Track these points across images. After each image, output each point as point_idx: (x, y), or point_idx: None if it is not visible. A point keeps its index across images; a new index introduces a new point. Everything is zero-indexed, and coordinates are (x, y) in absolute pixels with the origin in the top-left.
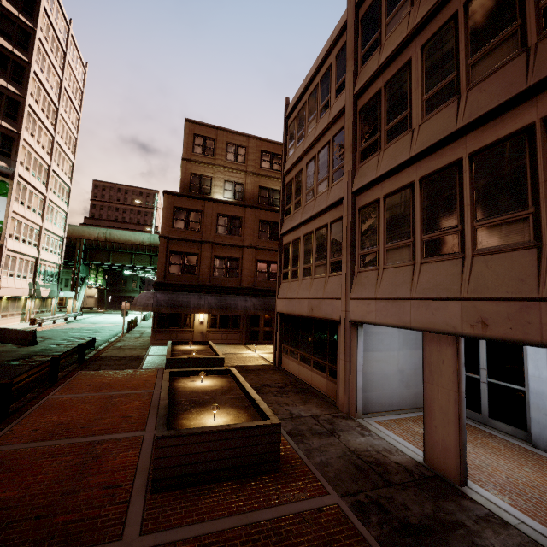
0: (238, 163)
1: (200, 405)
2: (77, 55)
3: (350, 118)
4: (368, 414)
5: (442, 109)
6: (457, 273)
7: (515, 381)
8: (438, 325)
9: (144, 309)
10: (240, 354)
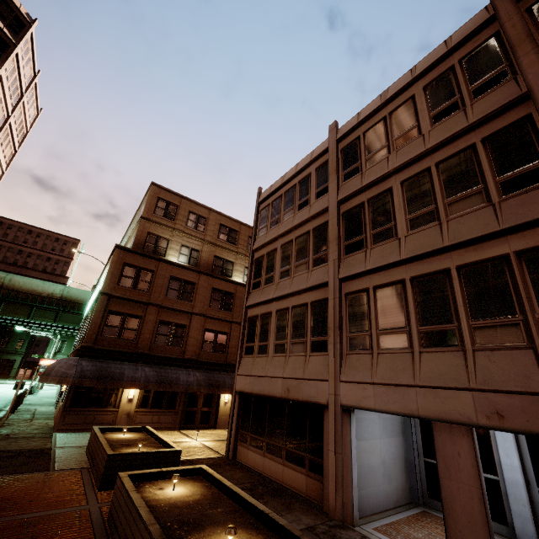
0: (198, 231)
1: (195, 528)
2: (34, 100)
3: (335, 217)
4: (362, 520)
5: (426, 229)
6: (461, 365)
7: (489, 470)
8: (451, 414)
9: (61, 381)
10: (179, 443)
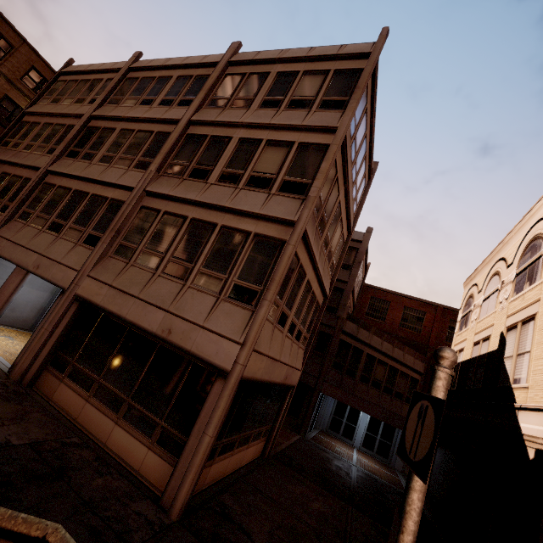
0: None
1: None
2: None
3: (80, 126)
4: None
5: (103, 165)
6: (50, 243)
7: None
8: (24, 263)
9: None
10: None
